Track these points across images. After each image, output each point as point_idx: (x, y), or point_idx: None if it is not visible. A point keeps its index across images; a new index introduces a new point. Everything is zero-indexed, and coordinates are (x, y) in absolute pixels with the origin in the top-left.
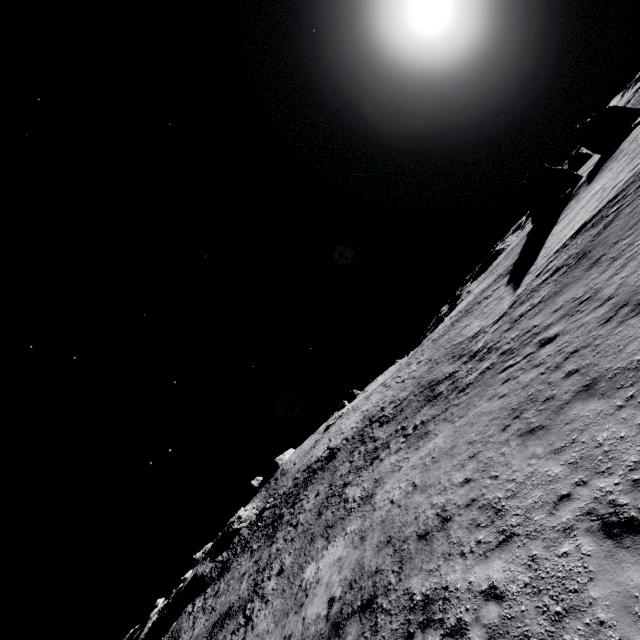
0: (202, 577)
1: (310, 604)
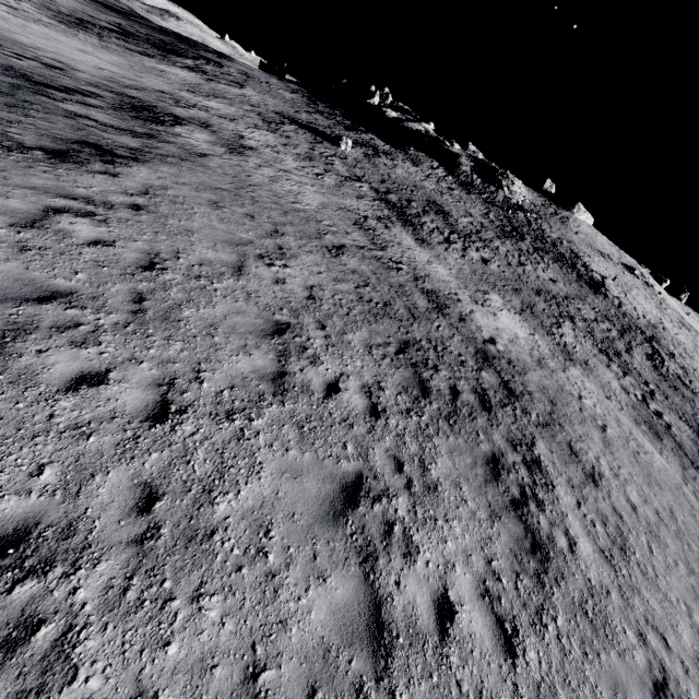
0: (458, 165)
1: (481, 314)
